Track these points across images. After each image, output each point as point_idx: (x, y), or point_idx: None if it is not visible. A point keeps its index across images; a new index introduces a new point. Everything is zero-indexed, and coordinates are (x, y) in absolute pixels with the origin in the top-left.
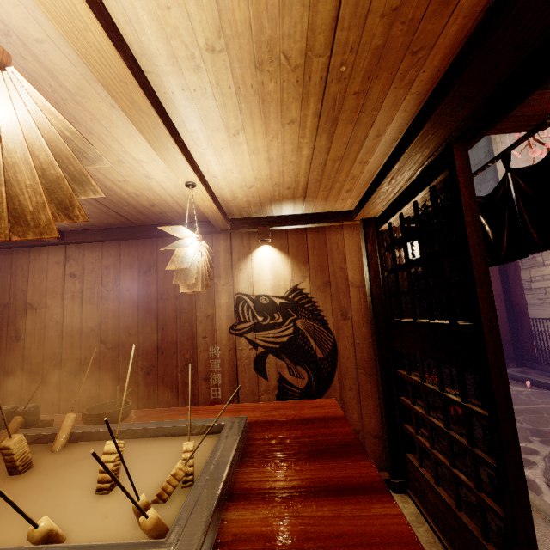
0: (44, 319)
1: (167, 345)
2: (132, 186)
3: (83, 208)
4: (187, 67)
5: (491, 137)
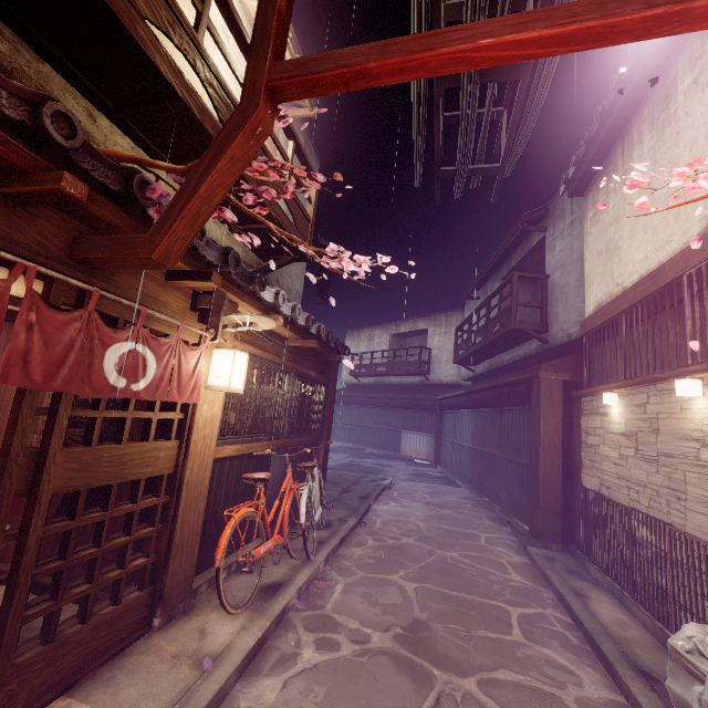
0: None
1: (3, 424)
2: None
3: None
4: None
5: (585, 226)
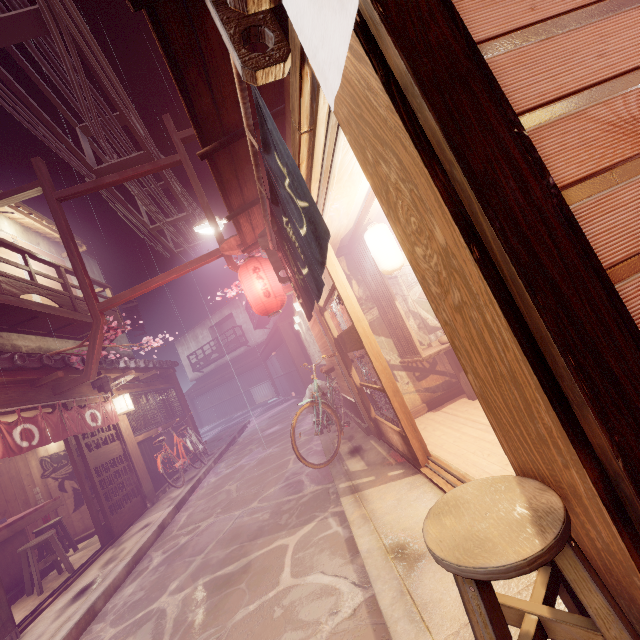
0: None
1: (10, 497)
2: None
3: None
4: None
5: None
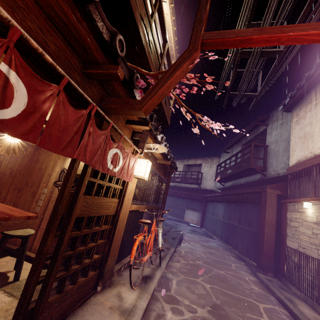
0: None
1: (30, 182)
2: None
3: None
4: None
5: (291, 125)
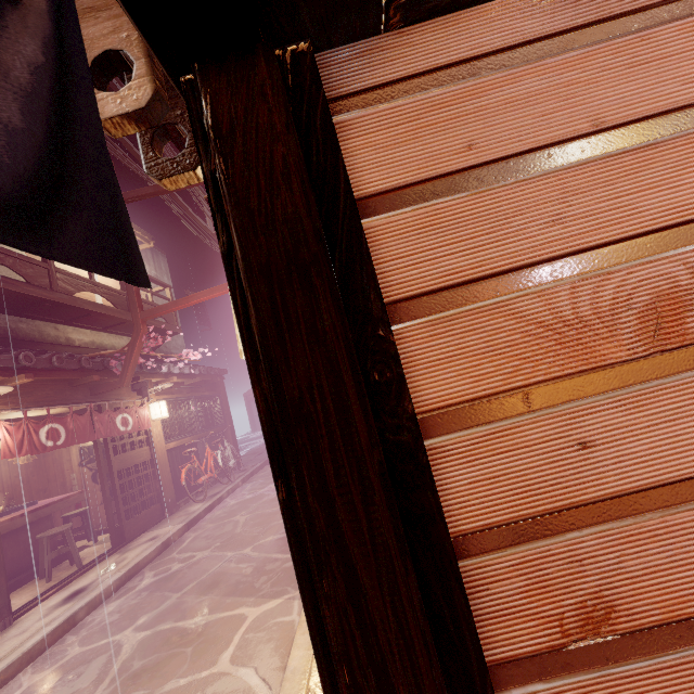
0: None
1: (52, 477)
2: None
3: None
4: None
5: None
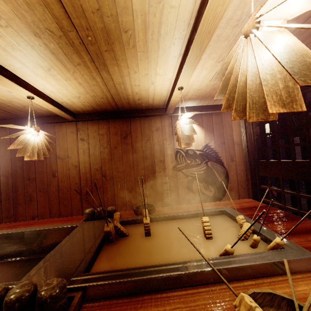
0: (68, 164)
1: (139, 177)
2: (139, 88)
3: (100, 100)
4: (231, 25)
5: None
